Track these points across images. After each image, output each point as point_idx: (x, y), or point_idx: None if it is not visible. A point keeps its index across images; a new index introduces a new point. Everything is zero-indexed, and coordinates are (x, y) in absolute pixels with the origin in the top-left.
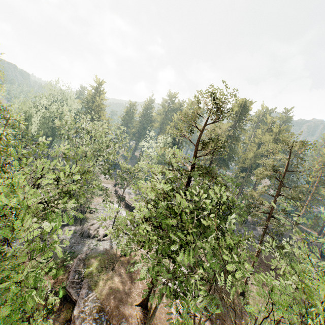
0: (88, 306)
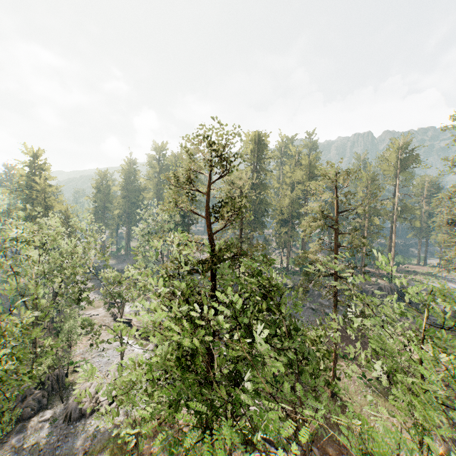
0: None
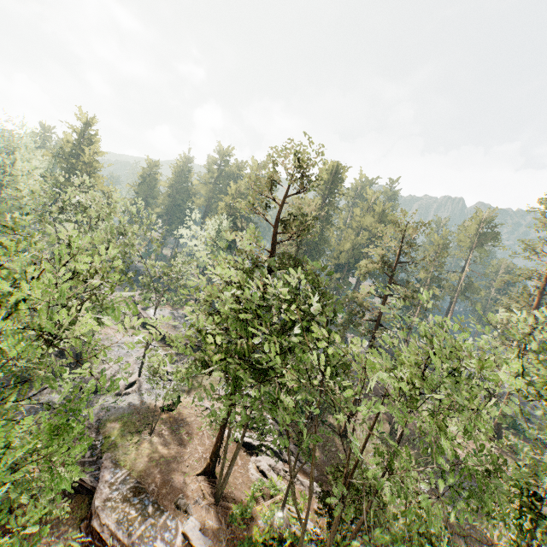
0: (119, 491)
